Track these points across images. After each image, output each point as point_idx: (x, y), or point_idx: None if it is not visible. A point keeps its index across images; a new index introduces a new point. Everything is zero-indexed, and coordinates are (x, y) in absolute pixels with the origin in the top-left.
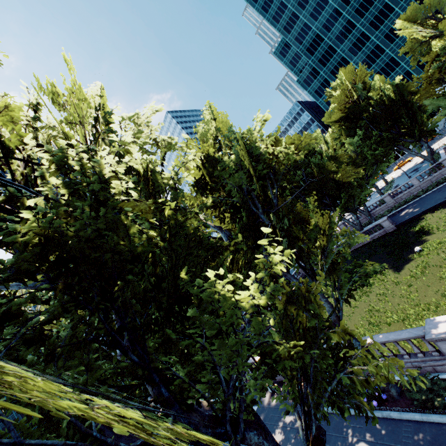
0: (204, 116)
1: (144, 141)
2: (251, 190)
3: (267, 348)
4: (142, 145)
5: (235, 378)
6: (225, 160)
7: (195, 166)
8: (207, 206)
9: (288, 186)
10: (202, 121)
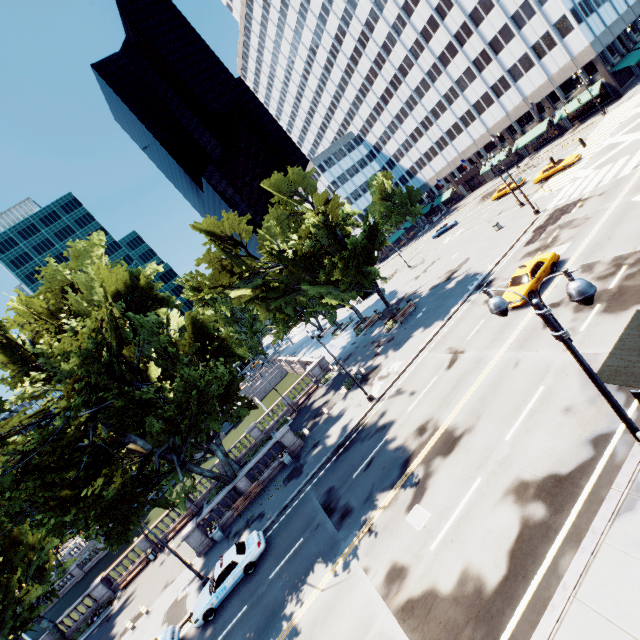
0: None
1: None
2: None
3: None
4: None
5: None
6: None
7: None
8: None
9: (7, 520)
10: None
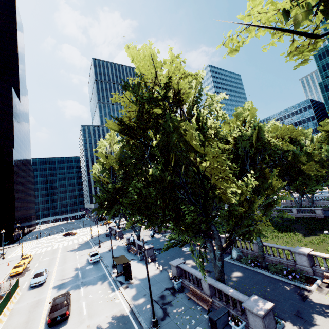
0: (244, 106)
1: (212, 108)
2: (249, 152)
3: (233, 205)
4: (211, 110)
5: (218, 207)
6: (244, 133)
7: (234, 134)
8: (225, 149)
9: (267, 159)
10: (242, 108)
